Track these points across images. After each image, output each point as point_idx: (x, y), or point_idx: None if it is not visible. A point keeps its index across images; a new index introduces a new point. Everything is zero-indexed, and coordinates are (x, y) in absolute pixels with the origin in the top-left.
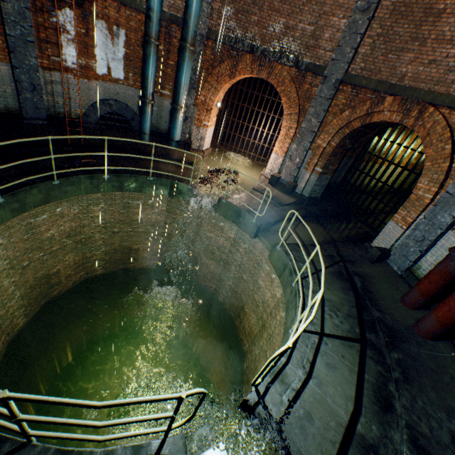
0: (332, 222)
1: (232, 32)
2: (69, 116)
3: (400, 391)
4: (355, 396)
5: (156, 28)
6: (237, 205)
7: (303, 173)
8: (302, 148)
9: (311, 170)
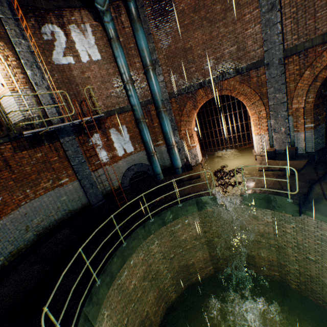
0: None
1: (182, 85)
2: (113, 189)
3: None
4: None
5: (140, 113)
6: (261, 193)
7: (296, 136)
8: (281, 118)
9: (302, 129)
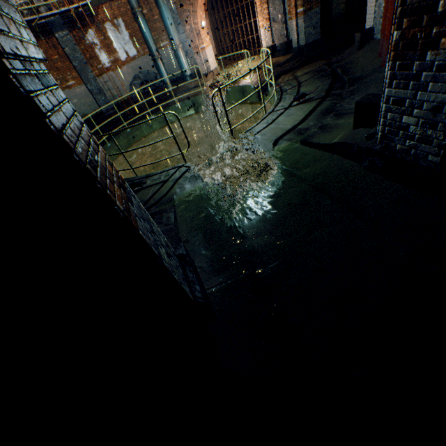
0: (339, 52)
1: None
2: (123, 100)
3: (342, 101)
4: (303, 119)
5: (134, 0)
6: (238, 85)
7: (290, 25)
8: (277, 2)
9: (294, 16)
